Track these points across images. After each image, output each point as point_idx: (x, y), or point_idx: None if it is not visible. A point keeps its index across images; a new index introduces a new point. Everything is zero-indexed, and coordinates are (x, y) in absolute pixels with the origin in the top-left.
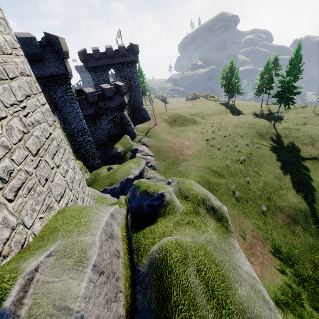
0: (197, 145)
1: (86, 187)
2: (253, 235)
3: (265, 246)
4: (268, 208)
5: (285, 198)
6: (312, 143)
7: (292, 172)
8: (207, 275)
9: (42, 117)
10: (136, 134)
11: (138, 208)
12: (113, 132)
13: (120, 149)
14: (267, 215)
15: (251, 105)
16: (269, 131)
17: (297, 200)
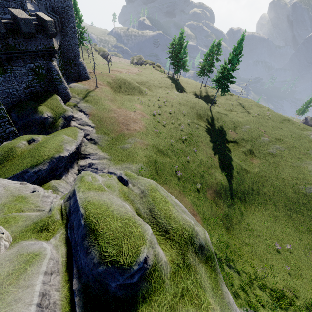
0: (144, 119)
1: None
2: (191, 212)
3: (198, 221)
4: (202, 185)
5: (214, 176)
6: (234, 129)
7: (220, 153)
8: None
9: None
10: (70, 96)
11: (96, 281)
12: (36, 88)
13: (47, 114)
14: (200, 191)
15: (193, 84)
16: (206, 113)
17: (222, 177)
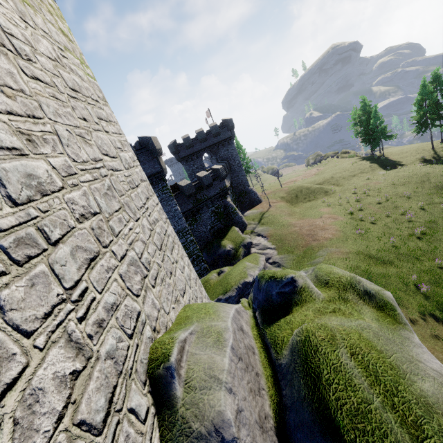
0: (336, 223)
1: (202, 288)
2: None
3: None
4: None
5: None
6: None
7: None
8: (365, 359)
9: (158, 216)
10: (246, 224)
11: (266, 300)
12: (218, 226)
13: (229, 246)
14: None
15: (414, 149)
16: None
17: None
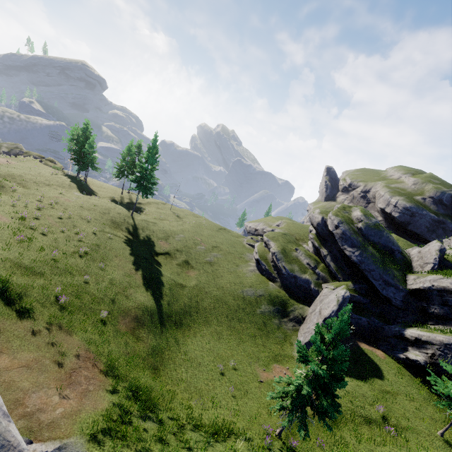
0: None
1: None
2: (80, 355)
3: (96, 367)
4: (111, 314)
5: (133, 298)
6: (166, 238)
7: (144, 268)
8: None
9: None
10: None
11: None
12: None
13: None
14: (108, 323)
15: (111, 188)
16: (126, 220)
17: (146, 298)
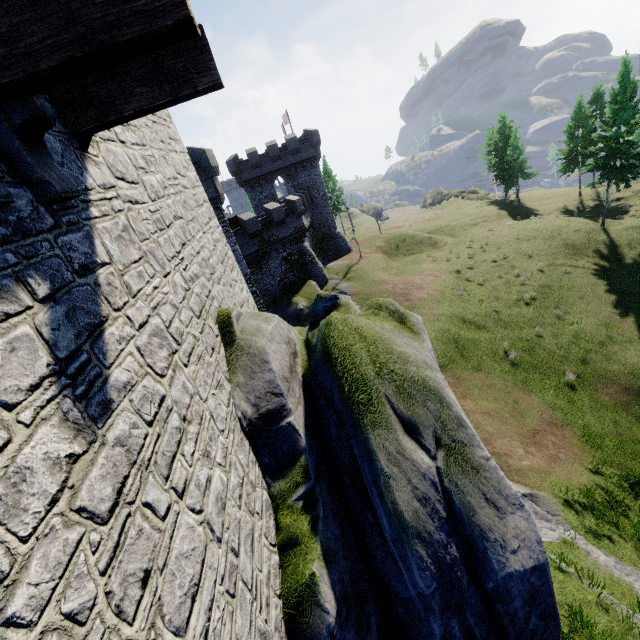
0: (436, 282)
1: None
2: (543, 418)
3: (566, 437)
4: (582, 378)
5: (619, 358)
6: None
7: (639, 311)
8: (362, 331)
9: (220, 237)
10: (327, 279)
11: (314, 316)
12: (290, 278)
13: (302, 304)
14: (578, 388)
15: (559, 194)
16: (592, 239)
17: None
